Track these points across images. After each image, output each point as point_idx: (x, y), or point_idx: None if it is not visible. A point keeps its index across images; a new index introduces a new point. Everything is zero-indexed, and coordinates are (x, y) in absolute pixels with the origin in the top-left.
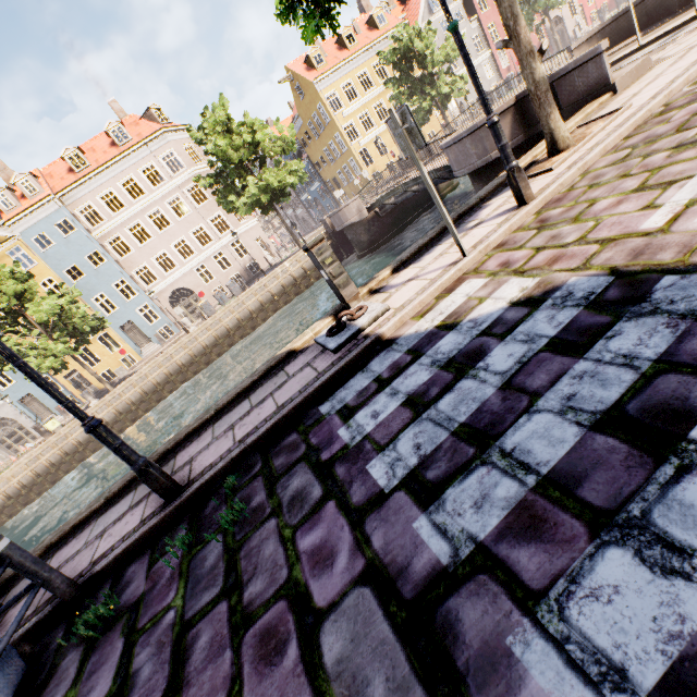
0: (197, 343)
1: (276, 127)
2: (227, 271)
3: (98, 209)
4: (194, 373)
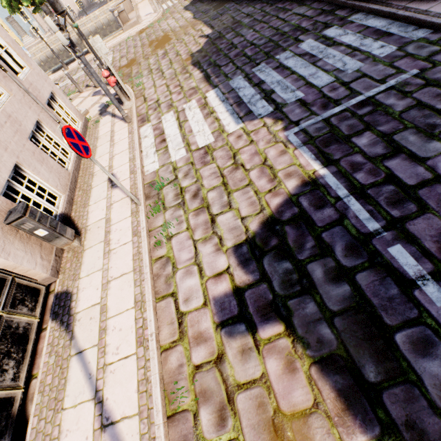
0: (48, 51)
1: None
2: None
3: None
4: (49, 67)
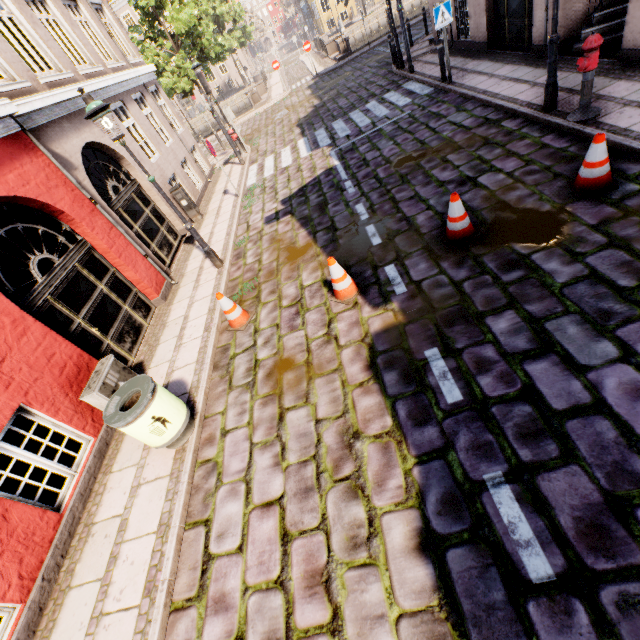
0: None
1: (232, 1)
2: (213, 83)
3: (134, 18)
4: None
